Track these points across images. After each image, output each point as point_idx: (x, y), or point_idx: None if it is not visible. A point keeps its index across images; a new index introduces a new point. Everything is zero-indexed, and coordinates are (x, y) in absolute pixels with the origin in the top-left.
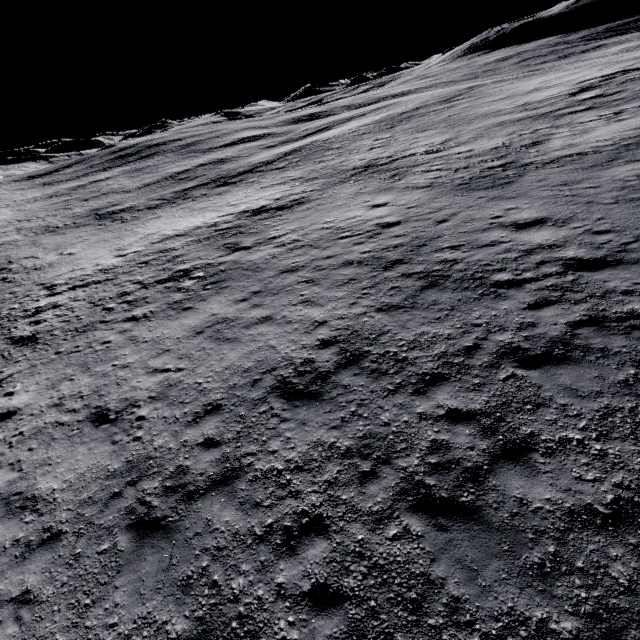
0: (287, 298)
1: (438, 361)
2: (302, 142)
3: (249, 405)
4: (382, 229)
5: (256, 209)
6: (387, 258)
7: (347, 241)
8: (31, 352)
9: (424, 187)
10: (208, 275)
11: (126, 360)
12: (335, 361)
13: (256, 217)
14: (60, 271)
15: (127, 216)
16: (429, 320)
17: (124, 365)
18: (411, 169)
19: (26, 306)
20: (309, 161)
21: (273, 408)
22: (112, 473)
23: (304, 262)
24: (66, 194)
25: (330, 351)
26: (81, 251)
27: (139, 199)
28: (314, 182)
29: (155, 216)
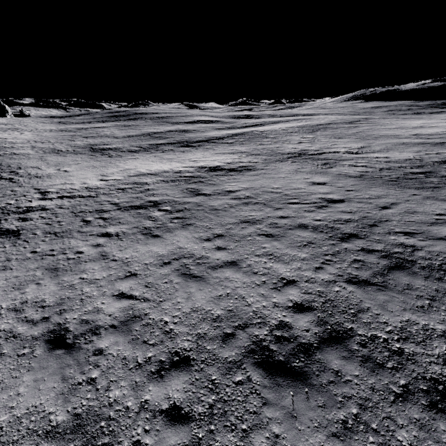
0: (250, 247)
1: (445, 365)
2: (244, 130)
3: (222, 367)
4: (328, 203)
5: (212, 167)
6: (341, 230)
7: (297, 207)
8: (11, 245)
9: (356, 177)
10: (174, 210)
11: (94, 275)
12: (315, 333)
13: (212, 173)
14: (54, 182)
15: (113, 153)
16: (411, 306)
17: (91, 280)
18: (339, 162)
19: (20, 203)
20: (251, 142)
21: (251, 380)
22: (53, 429)
23: (260, 217)
24: (73, 131)
25: (307, 318)
26: (74, 170)
27: (123, 144)
28: (257, 157)
29: (133, 157)
